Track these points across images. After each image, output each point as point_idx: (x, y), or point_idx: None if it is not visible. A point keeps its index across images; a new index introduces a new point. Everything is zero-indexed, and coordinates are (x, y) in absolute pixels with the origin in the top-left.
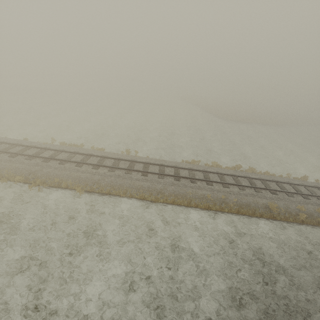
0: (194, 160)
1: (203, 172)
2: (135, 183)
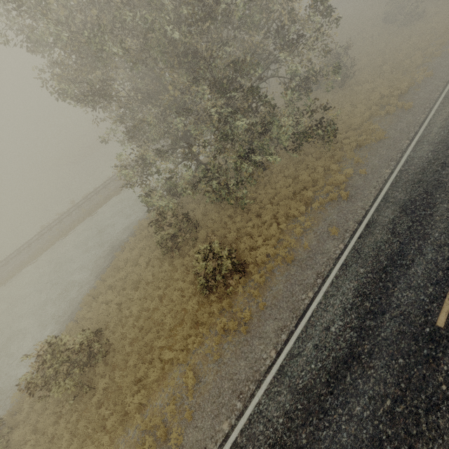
0: (42, 226)
1: (47, 227)
2: (3, 273)
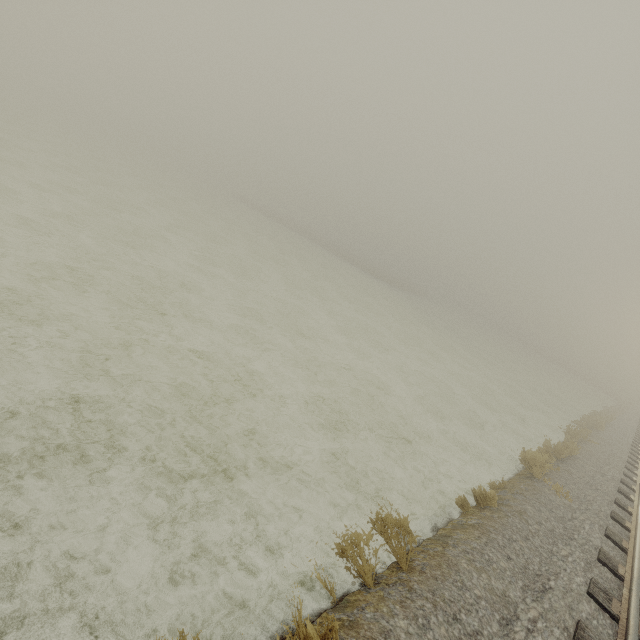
0: (602, 423)
1: None
2: None
